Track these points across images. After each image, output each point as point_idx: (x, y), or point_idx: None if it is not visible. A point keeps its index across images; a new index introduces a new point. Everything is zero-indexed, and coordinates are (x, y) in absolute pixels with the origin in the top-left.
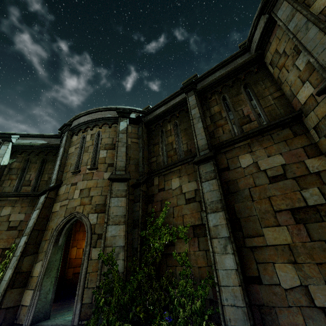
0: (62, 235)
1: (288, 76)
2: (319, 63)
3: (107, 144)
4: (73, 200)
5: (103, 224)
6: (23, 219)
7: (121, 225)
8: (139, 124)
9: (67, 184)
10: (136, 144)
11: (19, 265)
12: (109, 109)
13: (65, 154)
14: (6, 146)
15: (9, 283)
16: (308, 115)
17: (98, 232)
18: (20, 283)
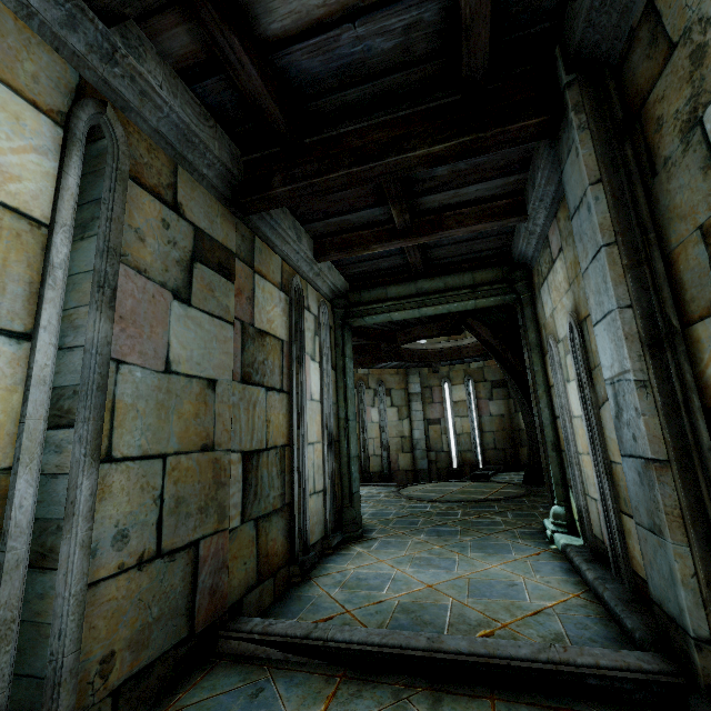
0: None
1: None
2: None
3: None
4: None
5: None
6: None
7: None
8: None
9: None
10: None
11: None
12: None
13: None
14: None
15: None
16: None
17: None
18: None
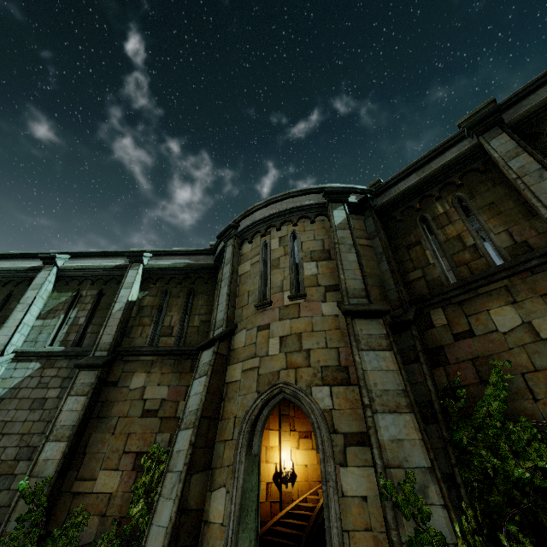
0: (257, 432)
1: None
2: None
3: (314, 252)
4: (268, 359)
5: (347, 410)
6: (165, 396)
7: (405, 415)
8: (365, 213)
9: (248, 329)
10: (369, 249)
11: (184, 492)
12: (308, 192)
13: (235, 275)
14: (135, 271)
15: (171, 534)
16: None
17: (342, 428)
18: (188, 536)
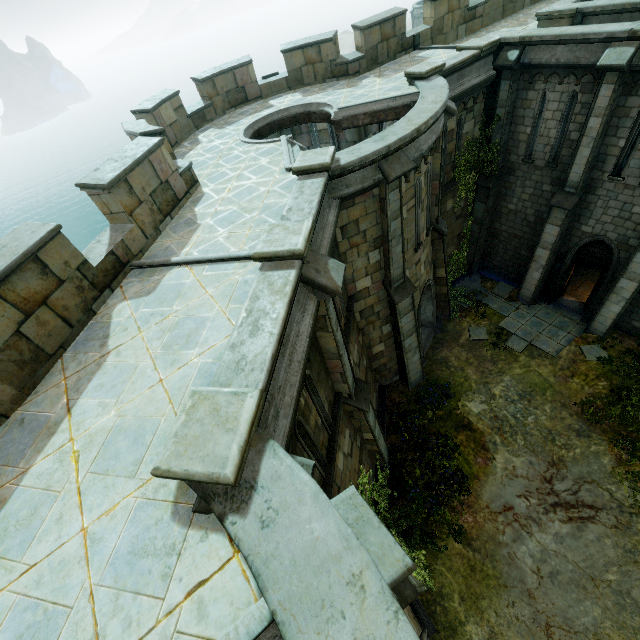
0: None
1: (357, 259)
2: (393, 276)
3: None
4: None
5: None
6: None
7: None
8: None
9: None
10: None
11: None
12: None
13: None
14: None
15: None
16: (359, 301)
17: None
18: None
